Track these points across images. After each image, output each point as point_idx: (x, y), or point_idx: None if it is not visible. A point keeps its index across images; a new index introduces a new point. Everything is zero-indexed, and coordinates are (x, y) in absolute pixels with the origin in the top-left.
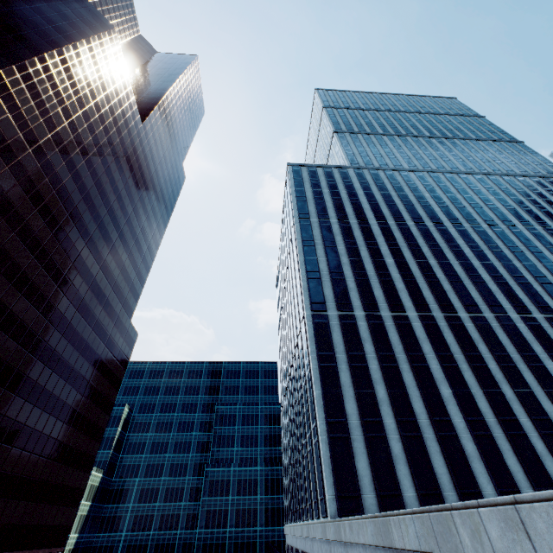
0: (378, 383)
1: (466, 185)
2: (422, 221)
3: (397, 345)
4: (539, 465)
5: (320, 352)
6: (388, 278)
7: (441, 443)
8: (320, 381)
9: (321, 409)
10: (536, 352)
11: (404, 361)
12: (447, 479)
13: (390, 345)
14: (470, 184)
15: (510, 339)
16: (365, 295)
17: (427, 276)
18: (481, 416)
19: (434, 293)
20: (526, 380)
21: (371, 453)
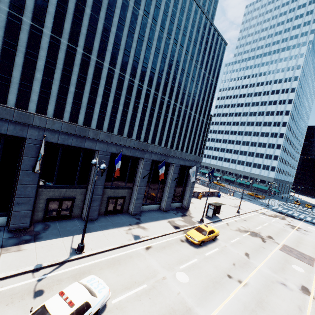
0: None
1: None
2: None
3: (23, 42)
4: (62, 113)
5: None
6: None
7: (18, 91)
8: None
9: None
10: (100, 83)
11: (22, 52)
12: (13, 103)
13: (17, 39)
14: None
15: (94, 72)
16: None
17: (76, 16)
18: (50, 91)
19: (71, 29)
20: (85, 89)
21: None
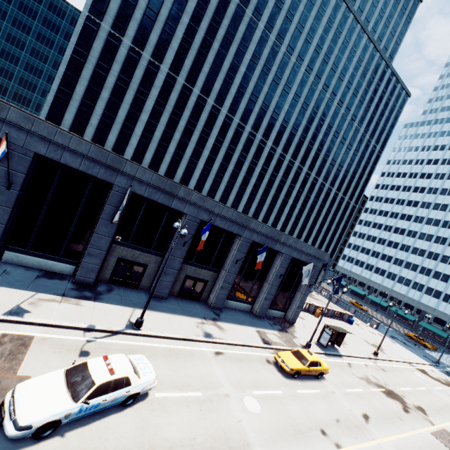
0: (107, 89)
1: (321, 2)
2: (245, 6)
3: (137, 79)
4: (159, 163)
5: (78, 47)
6: (170, 32)
7: (120, 133)
8: (66, 64)
9: (59, 79)
10: (211, 132)
11: (134, 90)
12: (111, 145)
13: (131, 75)
14: (324, 4)
15: (207, 119)
16: (141, 32)
17: (200, 52)
18: (152, 136)
19: (192, 66)
20: (192, 138)
21: (78, 115)
